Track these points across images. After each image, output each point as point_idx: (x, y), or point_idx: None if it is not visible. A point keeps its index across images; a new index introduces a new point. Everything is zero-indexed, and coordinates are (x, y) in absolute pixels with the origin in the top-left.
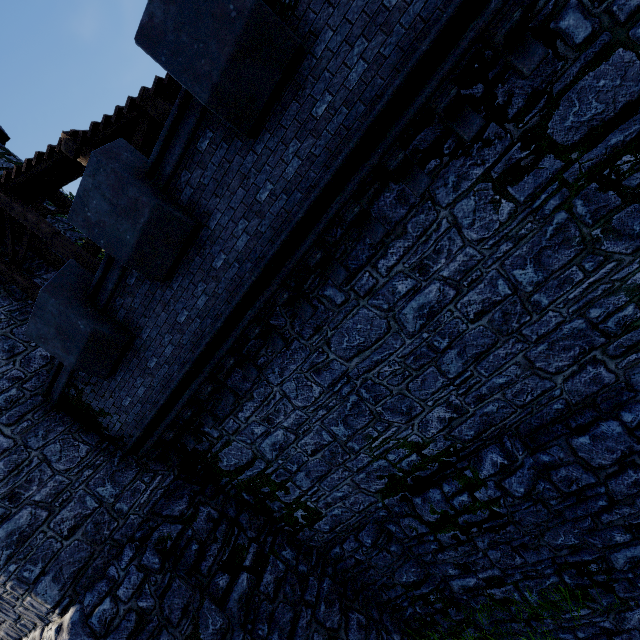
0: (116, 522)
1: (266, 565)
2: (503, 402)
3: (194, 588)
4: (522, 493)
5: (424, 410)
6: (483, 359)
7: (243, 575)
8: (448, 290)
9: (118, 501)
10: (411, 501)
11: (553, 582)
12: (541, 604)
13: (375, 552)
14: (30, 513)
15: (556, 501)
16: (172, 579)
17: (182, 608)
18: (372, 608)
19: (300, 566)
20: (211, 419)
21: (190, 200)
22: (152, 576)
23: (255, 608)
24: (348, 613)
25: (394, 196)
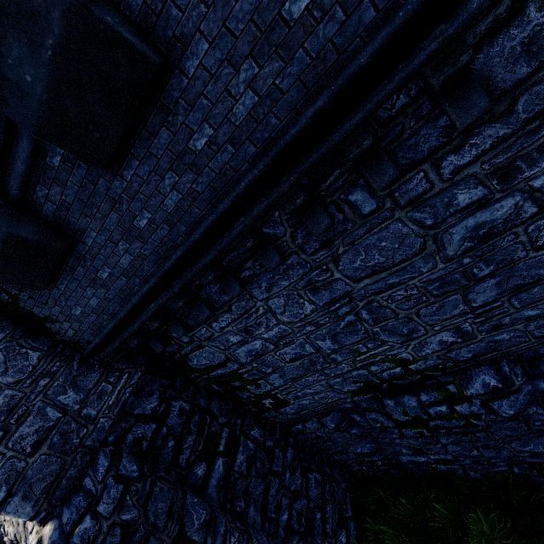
0: (85, 428)
1: (238, 446)
2: (520, 332)
3: (174, 483)
4: (510, 415)
5: (427, 333)
6: (524, 291)
7: (219, 461)
8: (528, 207)
9: (84, 407)
10: (381, 400)
11: (501, 470)
12: (480, 479)
13: (337, 433)
14: None
15: (541, 422)
16: (153, 483)
17: (166, 511)
18: (325, 466)
19: (267, 442)
20: (181, 329)
21: (145, 4)
22: (132, 485)
23: (231, 487)
24: (307, 474)
25: (524, 36)
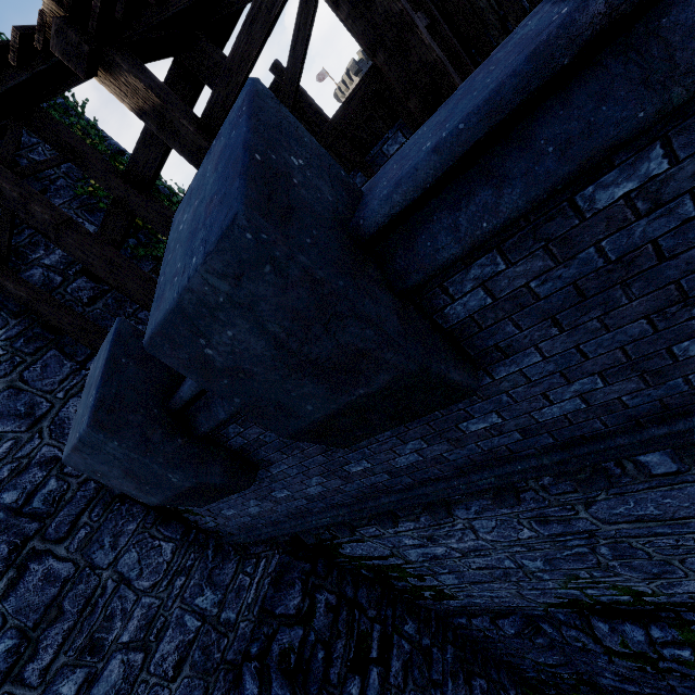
0: (225, 638)
1: (391, 647)
2: None
3: None
4: None
5: (686, 577)
6: None
7: (373, 672)
8: None
9: (223, 609)
10: (587, 617)
11: None
12: None
13: (516, 640)
14: (121, 662)
15: None
16: None
17: None
18: (491, 668)
19: (423, 640)
20: (348, 531)
21: (469, 318)
22: None
23: None
24: (471, 681)
25: None
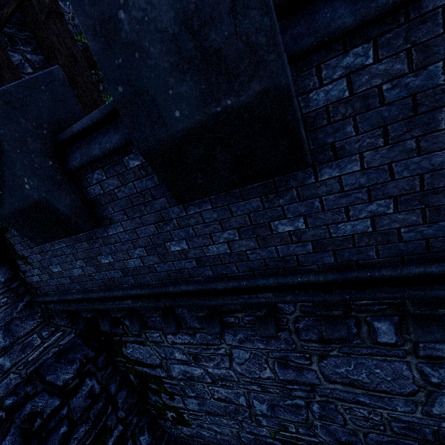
0: None
1: None
2: None
3: None
4: None
5: None
6: None
7: None
8: None
9: (3, 355)
10: None
11: None
12: None
13: None
14: None
15: None
16: None
17: None
18: None
19: None
20: (138, 326)
21: (325, 108)
22: None
23: None
24: None
25: None
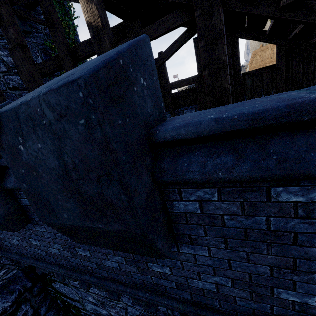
0: None
1: None
2: None
3: None
4: None
5: None
6: None
7: None
8: None
9: None
10: None
11: None
12: None
13: None
14: None
15: None
16: None
17: None
18: None
19: None
20: (62, 278)
21: (184, 213)
22: None
23: None
24: None
25: None
